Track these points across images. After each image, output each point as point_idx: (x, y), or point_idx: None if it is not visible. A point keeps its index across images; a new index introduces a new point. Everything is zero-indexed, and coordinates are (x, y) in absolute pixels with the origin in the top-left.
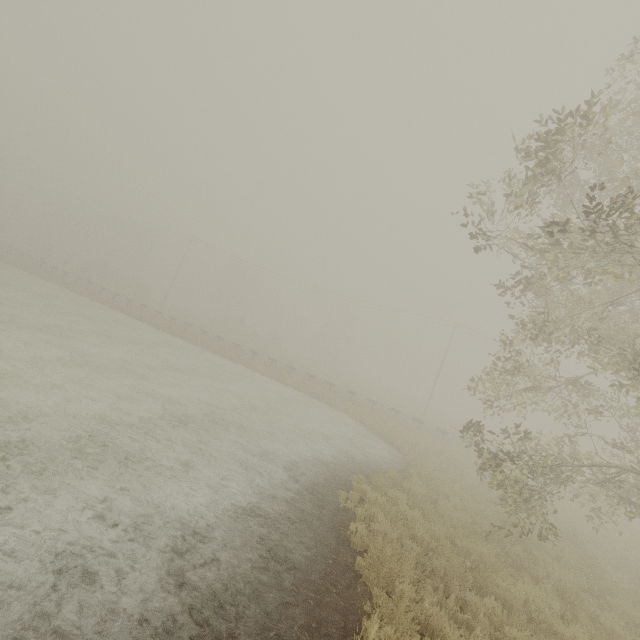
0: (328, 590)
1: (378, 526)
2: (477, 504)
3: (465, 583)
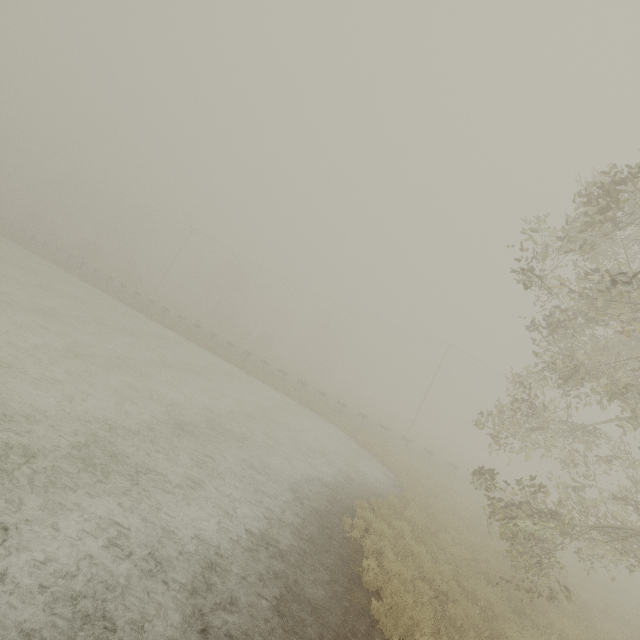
0: (348, 639)
1: (392, 565)
2: (474, 539)
3: (480, 635)
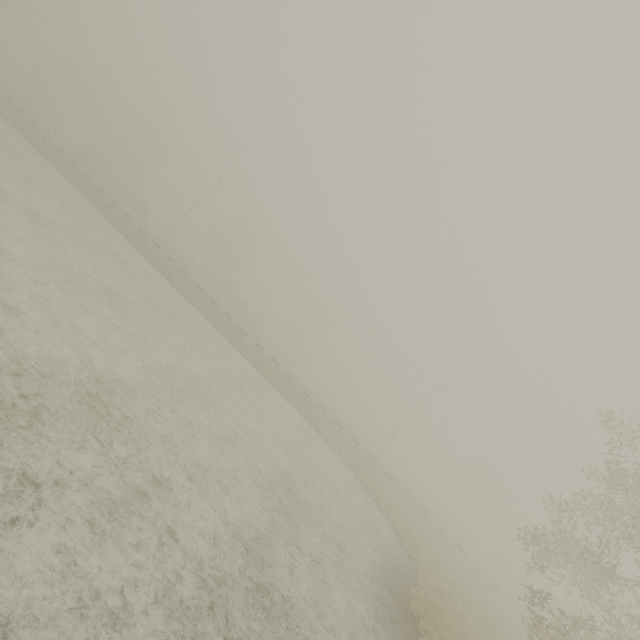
0: None
1: None
2: None
3: None
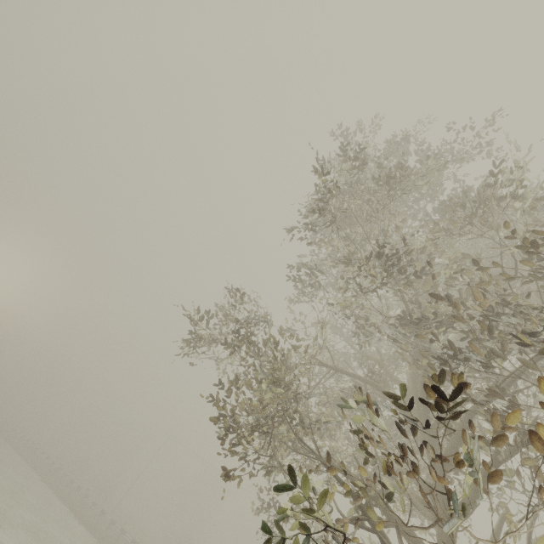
0: None
1: None
2: None
3: None
